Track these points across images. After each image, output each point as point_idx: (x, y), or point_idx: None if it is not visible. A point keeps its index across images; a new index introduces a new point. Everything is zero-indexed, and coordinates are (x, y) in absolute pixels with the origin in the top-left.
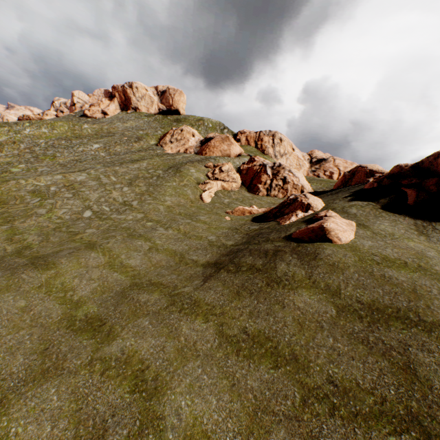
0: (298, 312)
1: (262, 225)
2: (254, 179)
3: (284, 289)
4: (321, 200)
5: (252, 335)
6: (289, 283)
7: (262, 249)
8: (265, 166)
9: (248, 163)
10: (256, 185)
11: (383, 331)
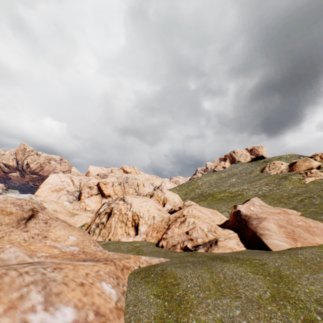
0: None
1: None
2: None
3: None
4: None
5: None
6: None
7: None
8: None
9: None
10: None
11: None
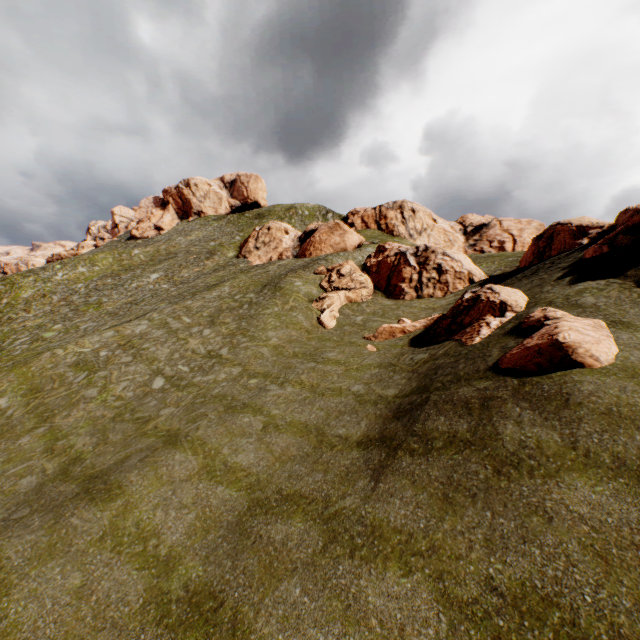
0: (584, 528)
1: (432, 350)
2: (391, 276)
3: (535, 478)
4: (520, 291)
5: (511, 595)
6: (539, 464)
7: (455, 398)
8: (403, 254)
9: (376, 256)
10: (397, 285)
11: None
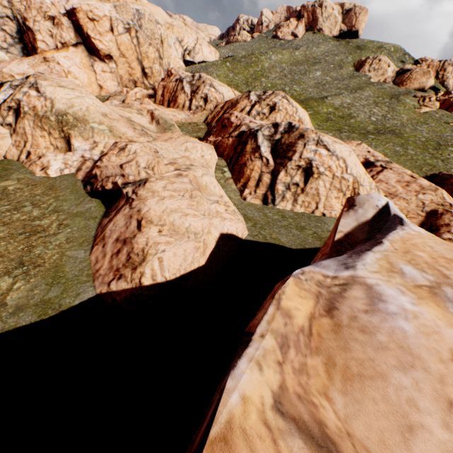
0: None
1: None
2: (448, 108)
3: None
4: None
5: None
6: None
7: None
8: None
9: (443, 96)
10: (450, 113)
11: None
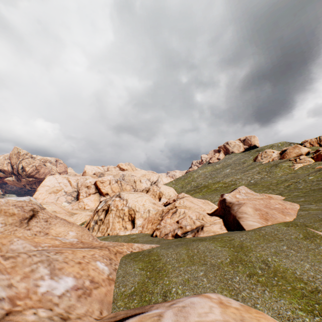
0: None
1: None
2: None
3: None
4: None
5: None
6: None
7: None
8: None
9: (315, 153)
10: None
11: None
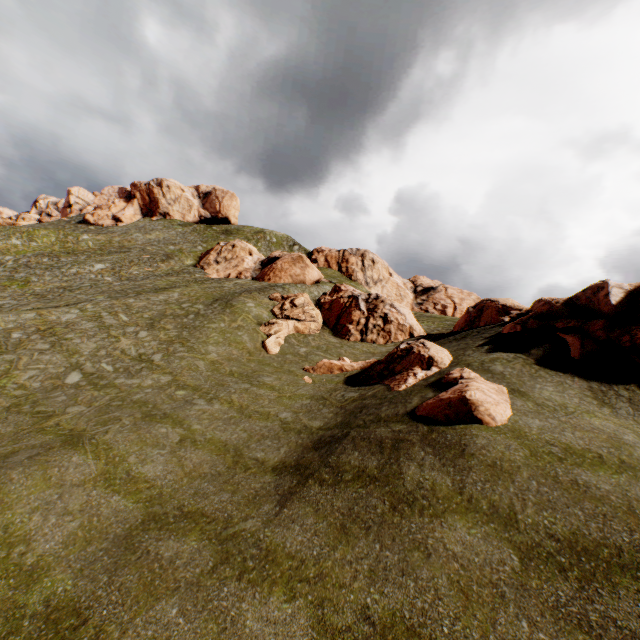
0: (455, 565)
1: (363, 390)
2: (341, 316)
3: (424, 517)
4: (447, 351)
5: (381, 624)
6: (430, 504)
7: (372, 436)
8: (356, 298)
9: (332, 294)
10: (345, 325)
11: (609, 597)
